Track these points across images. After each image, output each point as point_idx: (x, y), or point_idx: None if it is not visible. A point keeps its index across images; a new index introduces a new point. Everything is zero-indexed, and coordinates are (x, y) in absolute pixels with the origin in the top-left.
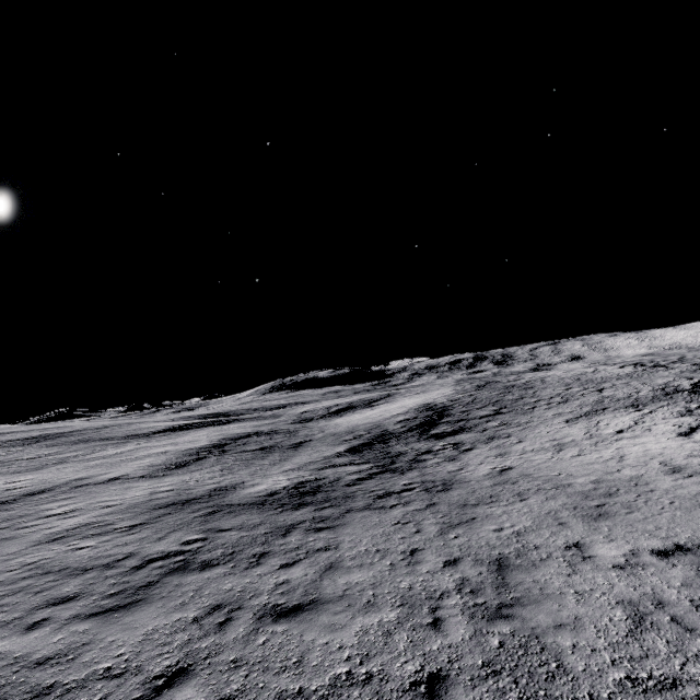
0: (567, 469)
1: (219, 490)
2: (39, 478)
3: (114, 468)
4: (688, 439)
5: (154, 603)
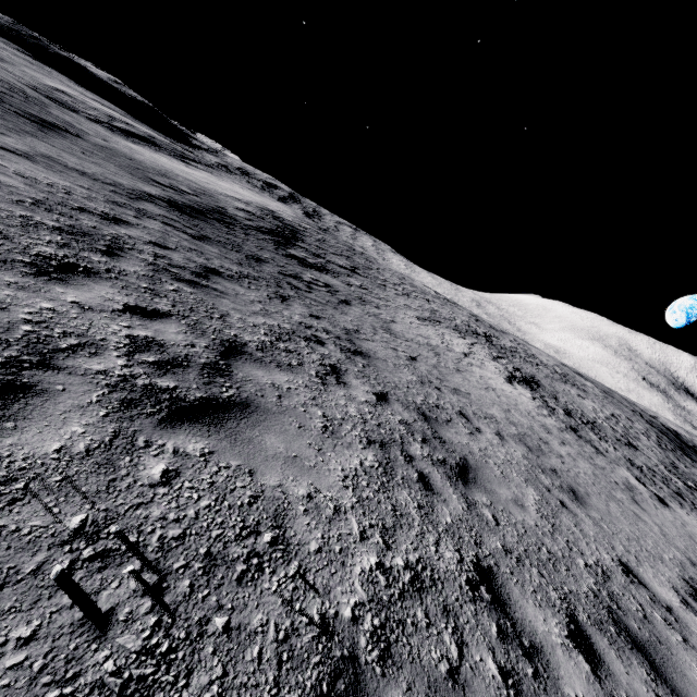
0: (468, 388)
1: None
2: None
3: None
4: (517, 389)
5: None
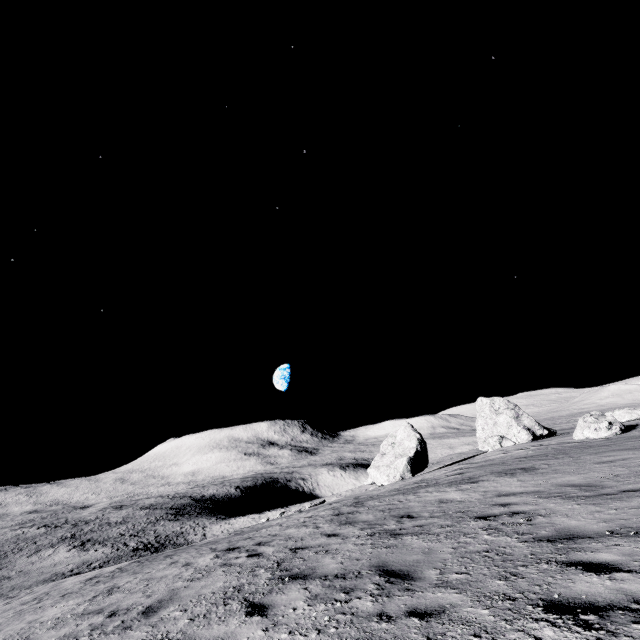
0: (41, 565)
1: None
2: None
3: None
4: (70, 551)
5: None
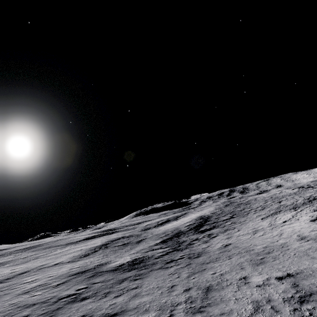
0: (254, 242)
1: (99, 265)
2: (25, 266)
3: (57, 259)
4: (314, 222)
5: (58, 316)
